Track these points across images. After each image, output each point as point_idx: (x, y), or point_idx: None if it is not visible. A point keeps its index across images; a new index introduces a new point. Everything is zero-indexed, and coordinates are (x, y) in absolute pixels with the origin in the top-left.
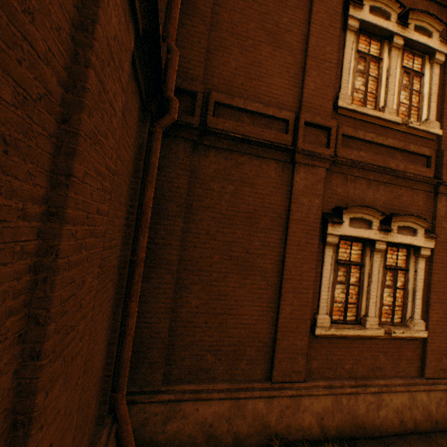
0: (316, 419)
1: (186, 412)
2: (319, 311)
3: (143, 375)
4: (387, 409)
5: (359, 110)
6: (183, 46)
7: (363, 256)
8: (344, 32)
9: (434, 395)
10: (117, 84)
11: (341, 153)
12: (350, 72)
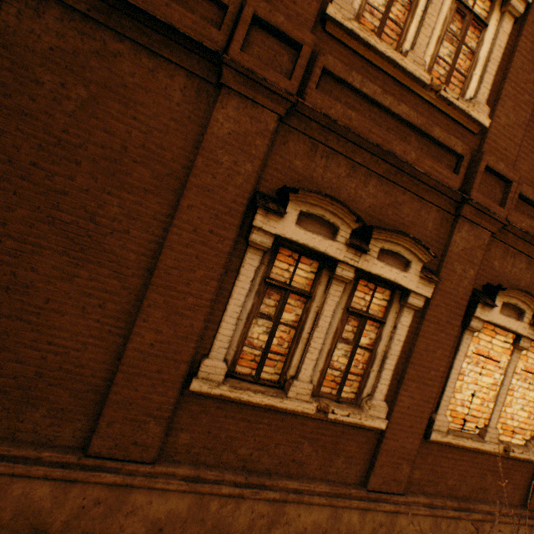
0: (149, 530)
1: None
2: (211, 353)
3: None
4: (286, 529)
5: (363, 35)
6: None
7: (315, 283)
8: None
9: (371, 518)
10: None
11: (313, 98)
12: None
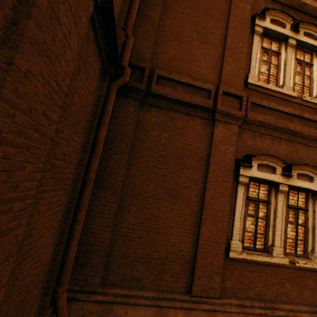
0: None
1: (116, 313)
2: (233, 237)
3: (85, 276)
4: None
5: (264, 85)
6: (138, 39)
7: (269, 195)
8: (252, 35)
9: None
10: (73, 27)
11: (250, 115)
12: (257, 61)
